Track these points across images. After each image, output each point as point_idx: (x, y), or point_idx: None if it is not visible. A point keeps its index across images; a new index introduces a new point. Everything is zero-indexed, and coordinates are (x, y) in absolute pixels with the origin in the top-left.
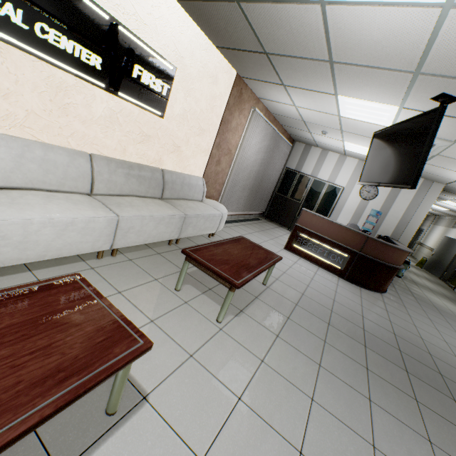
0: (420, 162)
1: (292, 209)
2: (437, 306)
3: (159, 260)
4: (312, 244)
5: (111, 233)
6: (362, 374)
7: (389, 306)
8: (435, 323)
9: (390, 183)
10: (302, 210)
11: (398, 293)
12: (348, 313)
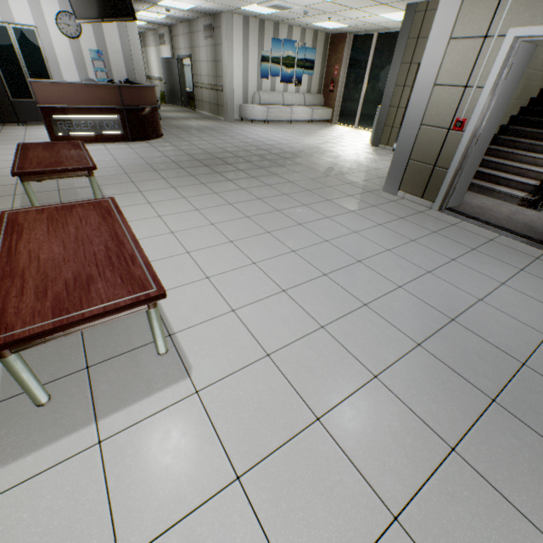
0: None
1: None
2: (196, 127)
3: None
4: (78, 123)
5: None
6: (193, 179)
7: (173, 142)
8: (202, 138)
9: (114, 18)
10: (31, 83)
11: (170, 131)
12: (158, 160)
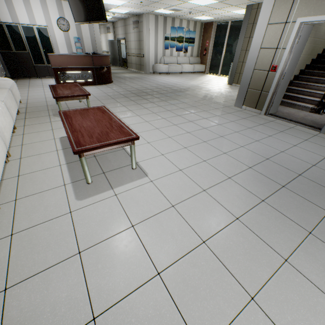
0: (103, 8)
1: (27, 60)
2: (129, 77)
3: (33, 119)
4: (71, 75)
5: (9, 113)
6: (133, 102)
7: (119, 85)
8: (134, 82)
9: (95, 21)
10: (49, 55)
11: (116, 80)
12: (113, 93)
